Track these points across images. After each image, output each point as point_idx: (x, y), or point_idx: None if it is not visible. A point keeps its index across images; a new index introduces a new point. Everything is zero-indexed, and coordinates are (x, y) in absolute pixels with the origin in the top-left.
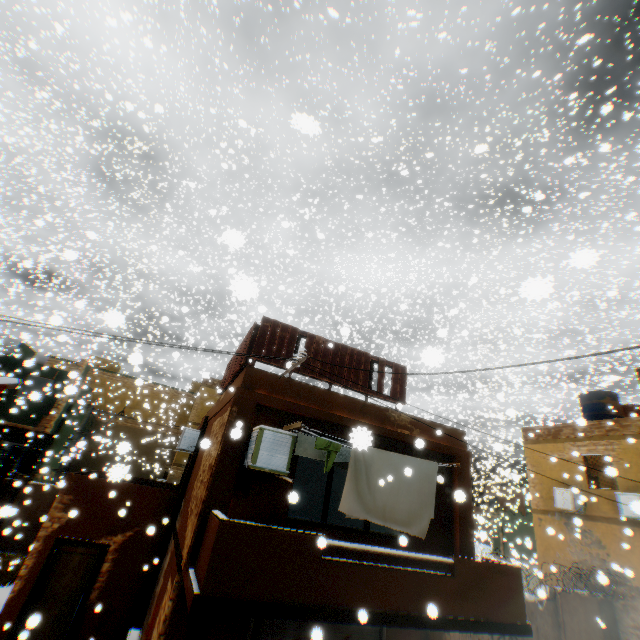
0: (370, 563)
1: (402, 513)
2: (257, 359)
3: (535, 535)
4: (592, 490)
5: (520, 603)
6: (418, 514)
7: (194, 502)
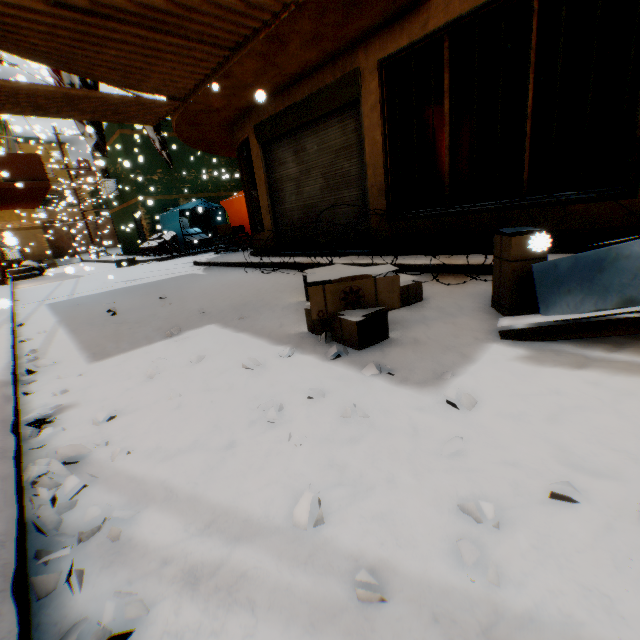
0: None
1: None
2: None
3: None
4: None
5: None
6: None
7: None
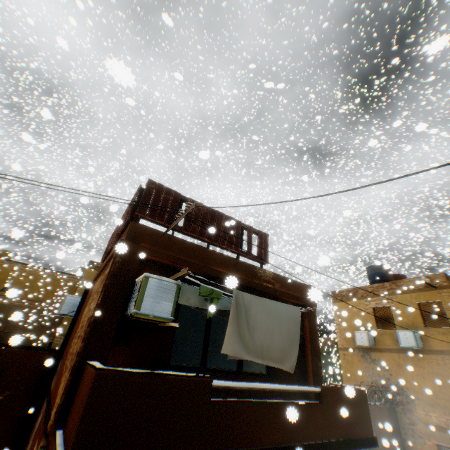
0: (244, 400)
1: (276, 351)
2: (142, 216)
3: (342, 366)
4: (379, 331)
5: (368, 419)
6: (289, 351)
7: (70, 358)
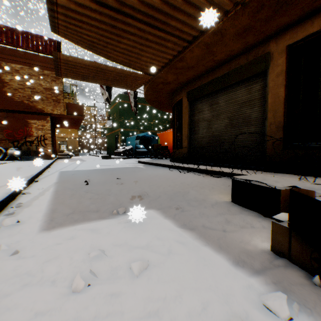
0: None
1: None
2: None
3: None
4: None
5: None
6: None
7: (34, 98)
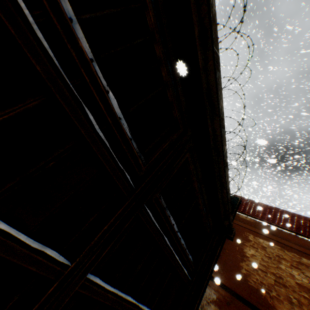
0: None
1: None
2: None
3: None
4: None
5: None
6: None
7: (275, 292)
